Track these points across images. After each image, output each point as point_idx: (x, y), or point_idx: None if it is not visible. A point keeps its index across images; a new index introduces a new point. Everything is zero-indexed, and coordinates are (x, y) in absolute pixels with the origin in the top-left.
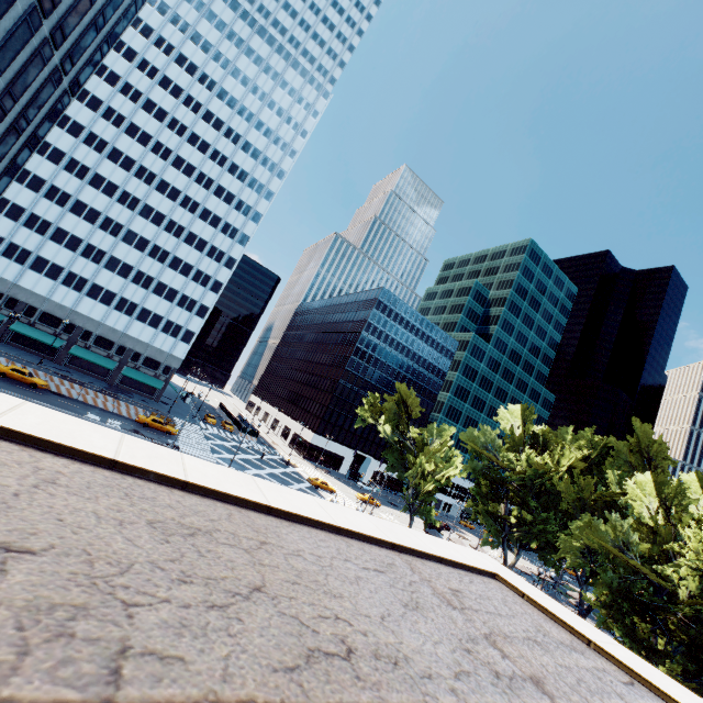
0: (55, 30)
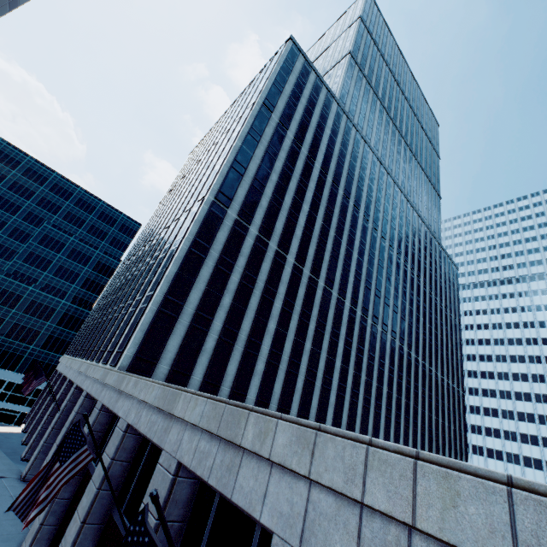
0: (451, 381)
